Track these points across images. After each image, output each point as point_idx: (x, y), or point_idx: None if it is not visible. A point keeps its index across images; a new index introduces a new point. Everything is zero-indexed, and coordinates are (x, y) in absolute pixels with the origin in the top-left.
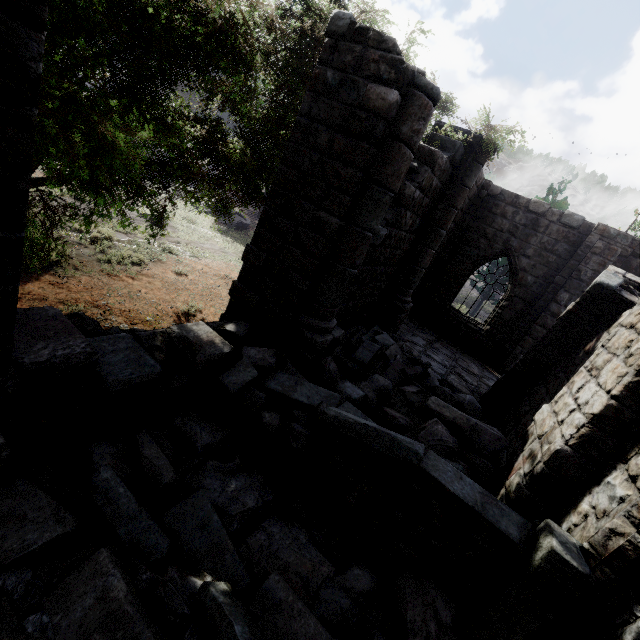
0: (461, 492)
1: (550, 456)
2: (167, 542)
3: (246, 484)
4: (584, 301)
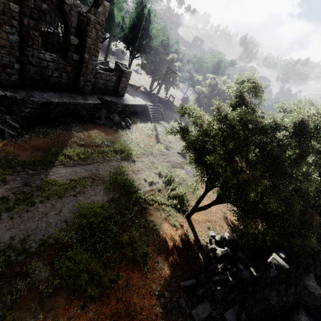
0: None
1: None
2: None
3: None
4: None
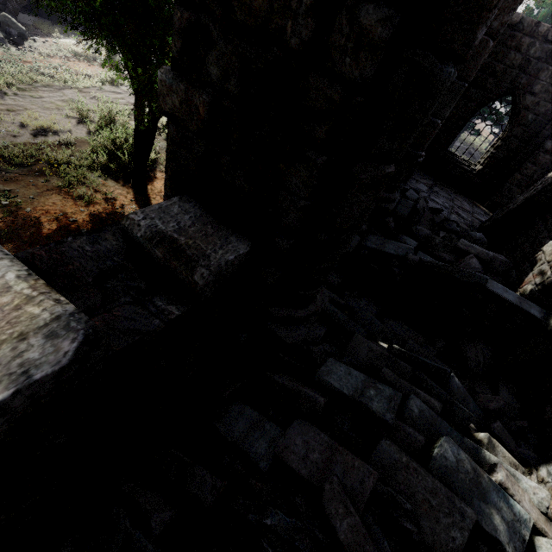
0: (509, 297)
1: None
2: (365, 331)
3: (368, 302)
4: None
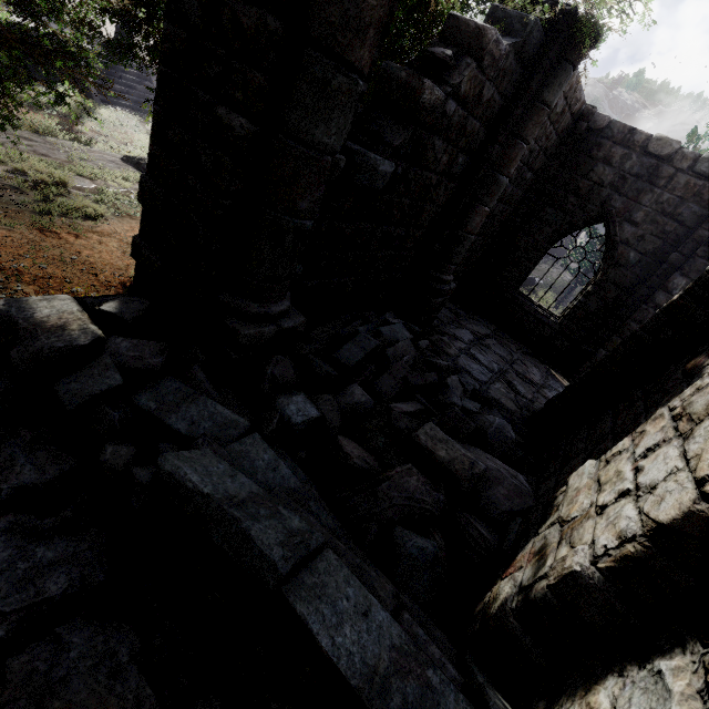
0: (348, 651)
1: (560, 579)
2: None
3: (61, 555)
4: (700, 288)
